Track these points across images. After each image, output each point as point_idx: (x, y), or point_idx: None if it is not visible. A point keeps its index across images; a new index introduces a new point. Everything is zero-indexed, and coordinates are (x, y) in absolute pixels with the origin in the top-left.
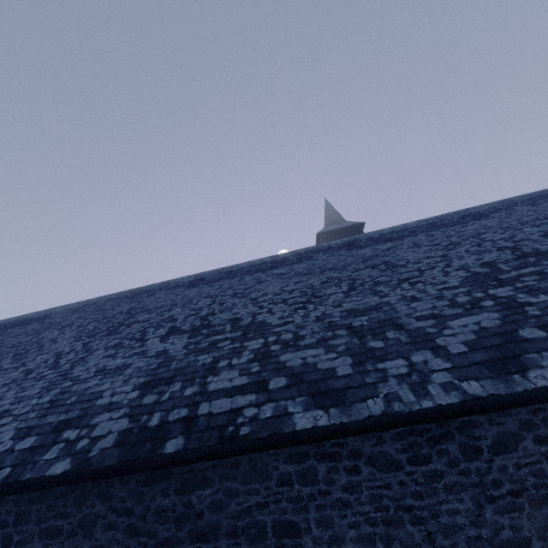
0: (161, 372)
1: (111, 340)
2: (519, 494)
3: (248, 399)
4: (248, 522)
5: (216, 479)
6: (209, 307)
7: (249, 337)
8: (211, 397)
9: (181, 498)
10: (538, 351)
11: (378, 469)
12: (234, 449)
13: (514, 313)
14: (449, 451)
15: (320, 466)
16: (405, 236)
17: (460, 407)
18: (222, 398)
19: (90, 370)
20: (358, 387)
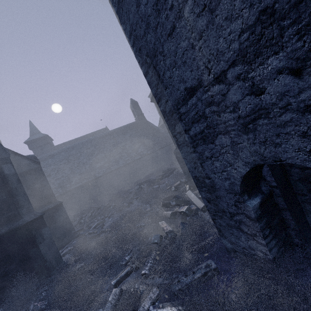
0: None
1: None
2: None
3: None
4: None
5: None
6: None
7: None
8: None
9: None
10: None
11: None
12: None
13: None
14: None
15: None
16: None
17: None
18: None
19: None
20: None
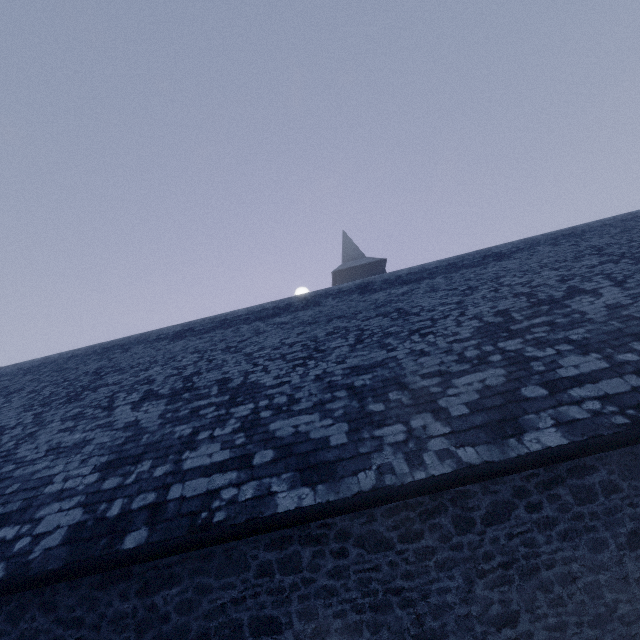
0: (128, 448)
1: (71, 409)
2: (509, 566)
3: (228, 478)
4: (222, 622)
5: (185, 575)
6: (195, 365)
7: (237, 402)
8: (185, 477)
9: (144, 601)
10: (536, 411)
11: (367, 550)
12: (205, 540)
13: (519, 369)
14: (442, 525)
15: (305, 551)
16: (423, 279)
17: (453, 477)
18: (198, 478)
19: (40, 448)
20: (351, 458)
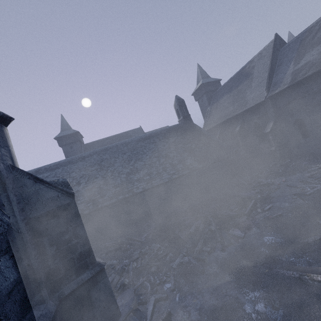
0: None
1: None
2: None
3: None
4: None
5: None
6: None
7: None
8: None
9: None
10: None
11: None
12: None
13: None
14: None
15: None
16: (57, 168)
17: None
18: None
19: None
20: None
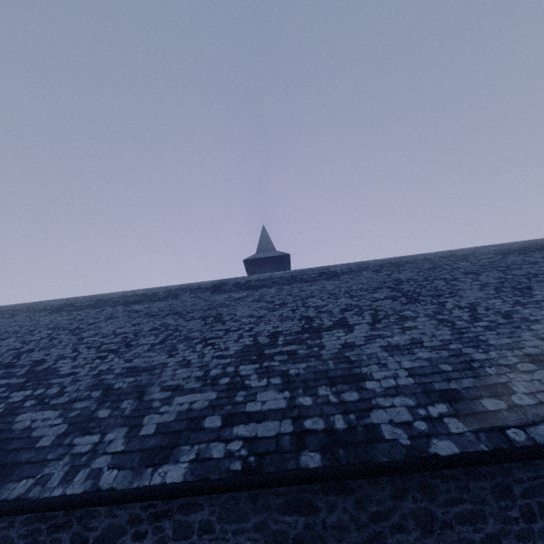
0: None
1: None
2: None
3: None
4: None
5: None
6: (37, 342)
7: (24, 387)
8: None
9: None
10: (194, 443)
11: None
12: None
13: (226, 396)
14: (62, 540)
15: None
16: (264, 286)
17: (77, 498)
18: None
19: None
20: (34, 463)
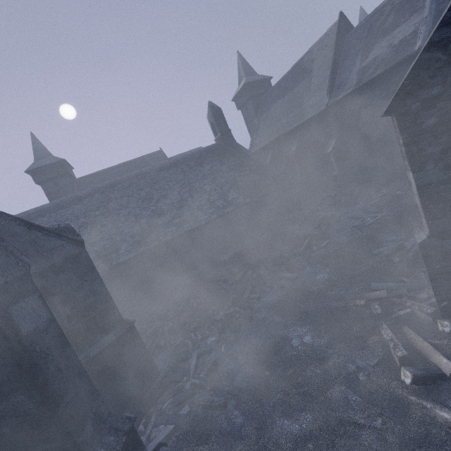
0: None
1: None
2: None
3: None
4: None
5: None
6: None
7: None
8: None
9: None
10: None
11: None
12: None
13: None
14: None
15: None
16: (40, 216)
17: None
18: None
19: None
20: None
